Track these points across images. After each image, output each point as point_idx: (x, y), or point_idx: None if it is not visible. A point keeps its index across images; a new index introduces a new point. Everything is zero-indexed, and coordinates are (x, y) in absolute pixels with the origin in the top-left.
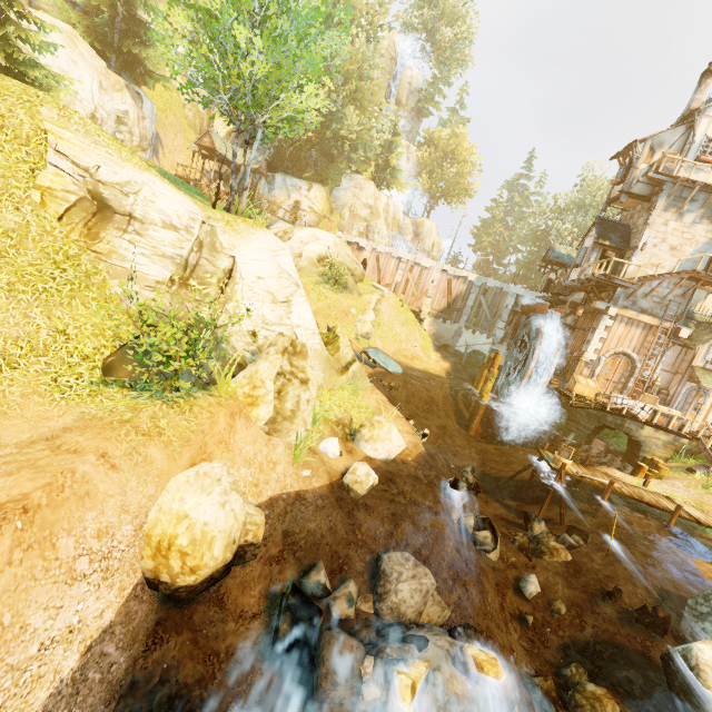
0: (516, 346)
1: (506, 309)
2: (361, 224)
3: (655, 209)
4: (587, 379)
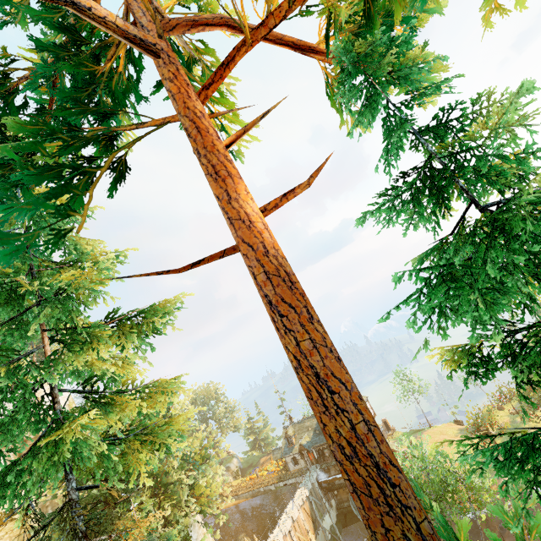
0: None
1: (319, 490)
2: None
3: None
4: None
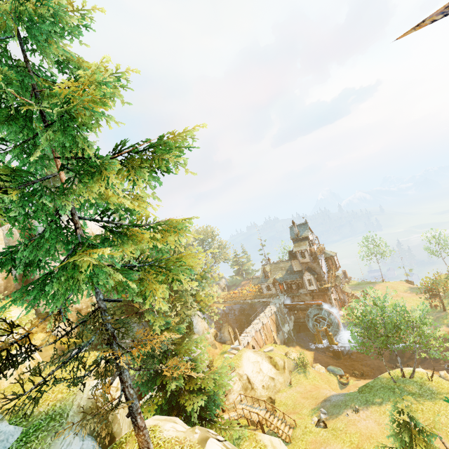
0: (314, 319)
1: (284, 309)
2: (210, 331)
3: (320, 262)
4: (340, 312)
